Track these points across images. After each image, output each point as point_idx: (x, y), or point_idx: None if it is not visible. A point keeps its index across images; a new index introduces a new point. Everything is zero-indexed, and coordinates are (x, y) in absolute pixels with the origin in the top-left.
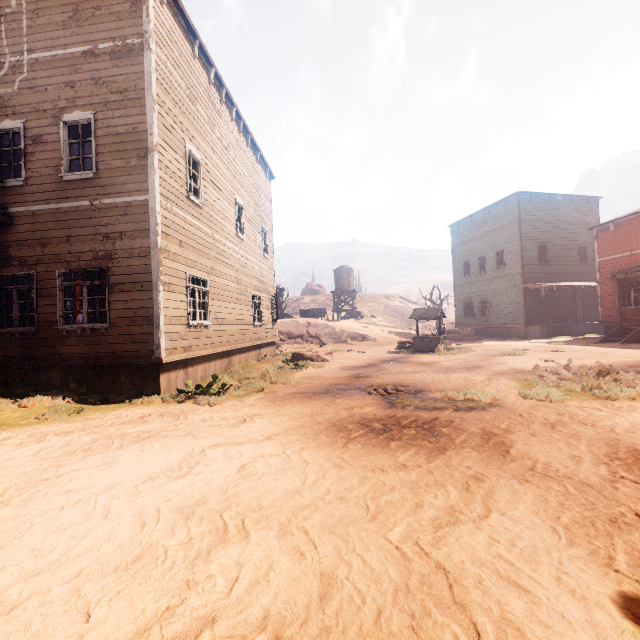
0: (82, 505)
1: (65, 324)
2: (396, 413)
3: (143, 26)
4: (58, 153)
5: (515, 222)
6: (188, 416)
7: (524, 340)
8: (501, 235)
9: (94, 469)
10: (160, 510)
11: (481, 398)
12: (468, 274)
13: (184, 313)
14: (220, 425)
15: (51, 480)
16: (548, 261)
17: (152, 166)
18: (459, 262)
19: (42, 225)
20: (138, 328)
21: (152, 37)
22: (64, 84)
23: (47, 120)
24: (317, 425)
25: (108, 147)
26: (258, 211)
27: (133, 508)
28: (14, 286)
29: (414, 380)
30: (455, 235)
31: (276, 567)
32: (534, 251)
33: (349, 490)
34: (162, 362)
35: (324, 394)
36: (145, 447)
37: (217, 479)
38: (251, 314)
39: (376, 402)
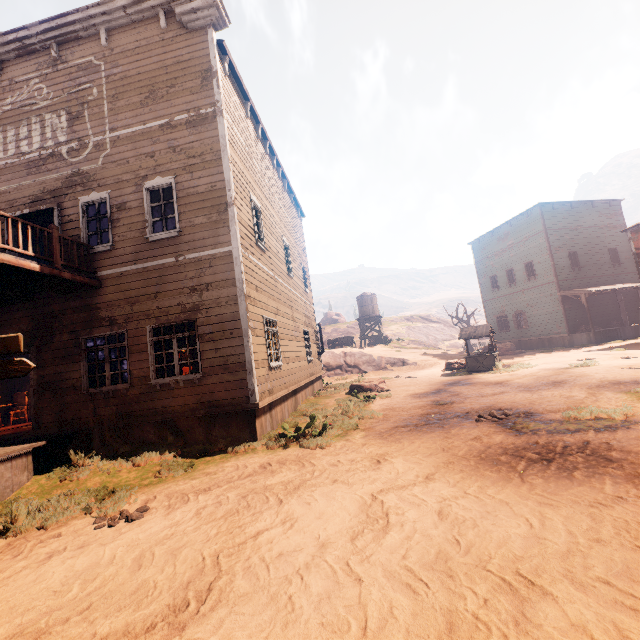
0: (316, 569)
1: (156, 378)
2: (537, 440)
3: (215, 96)
4: (142, 217)
5: (541, 232)
6: (313, 461)
7: (573, 349)
8: (527, 246)
9: (281, 528)
10: (412, 569)
11: (613, 415)
12: (497, 288)
13: (265, 356)
14: (359, 468)
15: (249, 543)
16: (581, 267)
17: (233, 219)
18: (485, 277)
19: (130, 285)
20: (231, 375)
21: (223, 105)
22: (144, 155)
23: (130, 188)
24: (463, 460)
25: (189, 206)
26: (297, 249)
27: (377, 569)
28: (106, 345)
29: (508, 402)
30: (477, 251)
31: (627, 627)
32: (565, 258)
33: (592, 530)
34: (259, 407)
35: (428, 425)
36: (306, 499)
37: (428, 529)
38: (304, 350)
39: (496, 429)
